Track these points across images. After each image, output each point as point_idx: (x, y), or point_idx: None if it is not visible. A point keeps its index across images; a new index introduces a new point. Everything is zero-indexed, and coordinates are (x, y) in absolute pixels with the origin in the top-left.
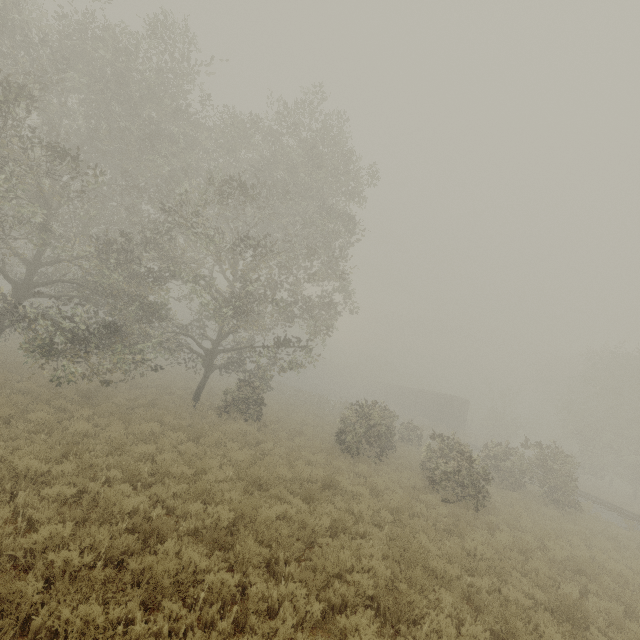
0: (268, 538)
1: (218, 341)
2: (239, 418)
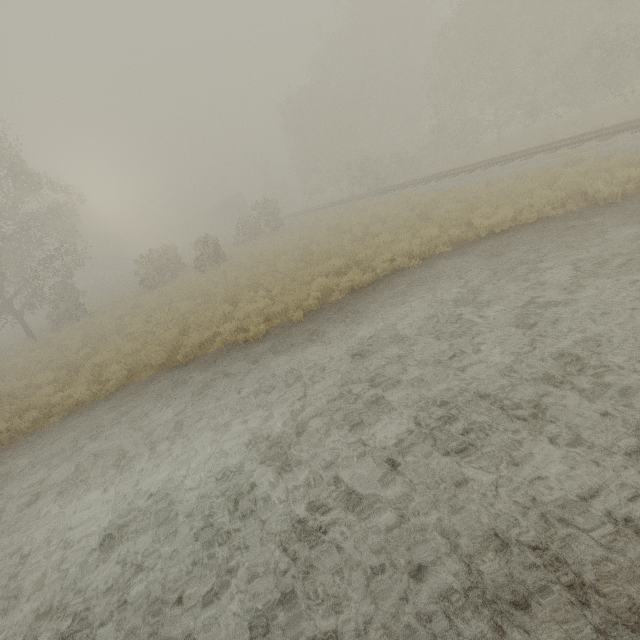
0: (102, 337)
1: (1, 294)
2: (72, 323)
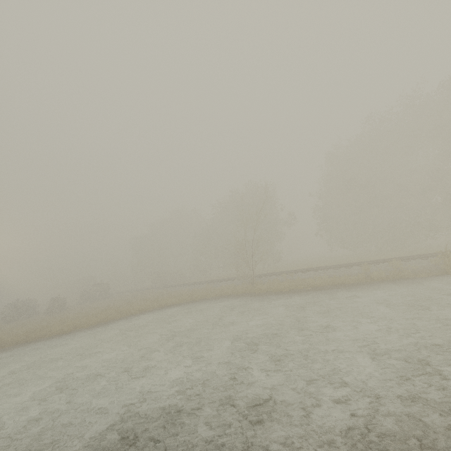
0: None
1: None
2: None
